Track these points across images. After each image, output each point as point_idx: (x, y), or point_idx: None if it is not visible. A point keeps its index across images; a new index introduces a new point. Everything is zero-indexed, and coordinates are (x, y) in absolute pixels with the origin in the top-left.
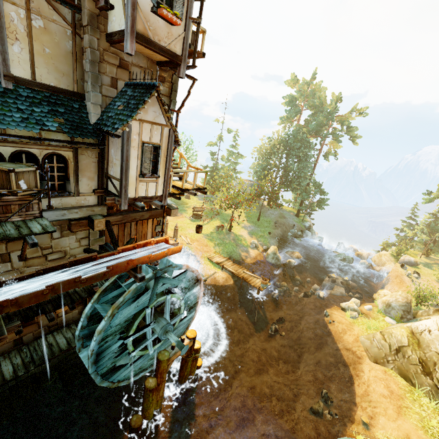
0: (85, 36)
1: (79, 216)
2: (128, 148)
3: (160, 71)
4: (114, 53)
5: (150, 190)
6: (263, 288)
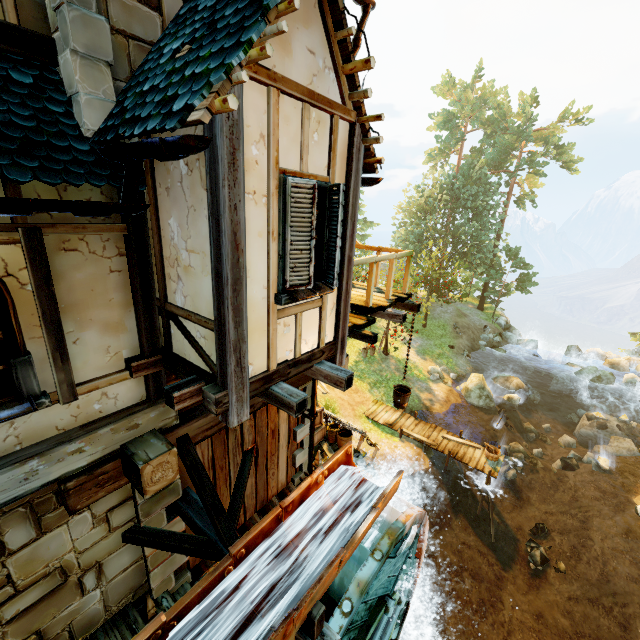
0: None
1: (88, 459)
2: (236, 197)
3: None
4: None
5: (305, 334)
6: (495, 470)
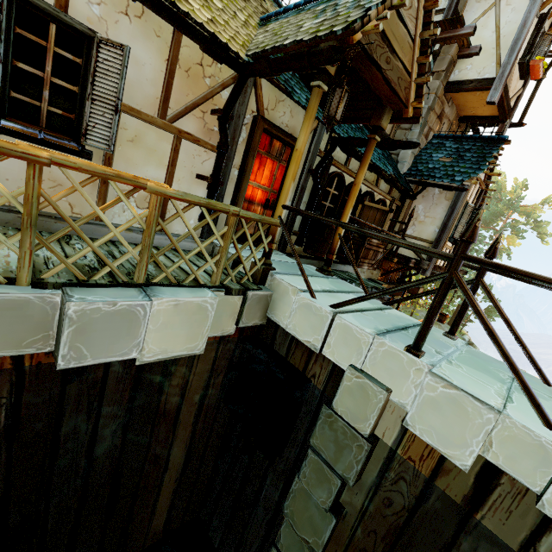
0: (432, 81)
1: (363, 277)
2: (460, 205)
3: (456, 127)
4: (441, 102)
5: None
6: None
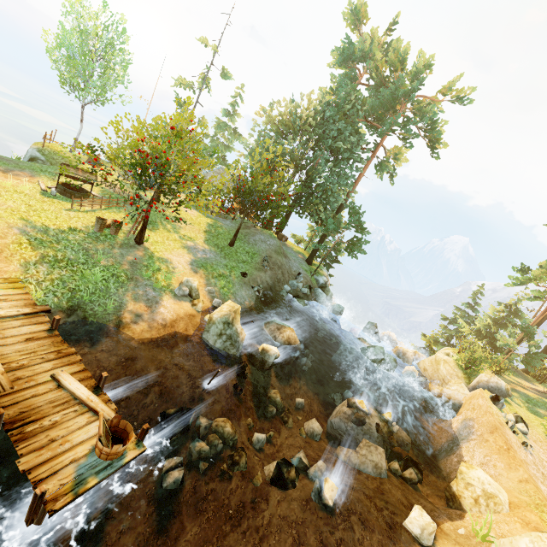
0: None
1: None
2: None
3: None
4: None
5: None
6: (73, 489)
